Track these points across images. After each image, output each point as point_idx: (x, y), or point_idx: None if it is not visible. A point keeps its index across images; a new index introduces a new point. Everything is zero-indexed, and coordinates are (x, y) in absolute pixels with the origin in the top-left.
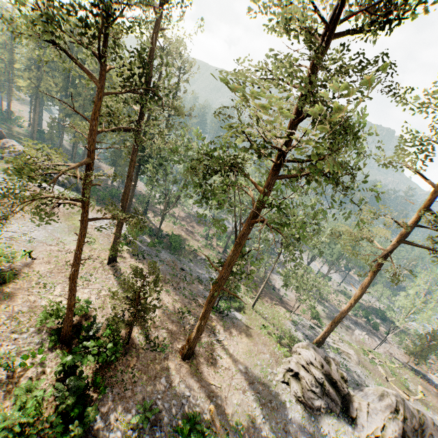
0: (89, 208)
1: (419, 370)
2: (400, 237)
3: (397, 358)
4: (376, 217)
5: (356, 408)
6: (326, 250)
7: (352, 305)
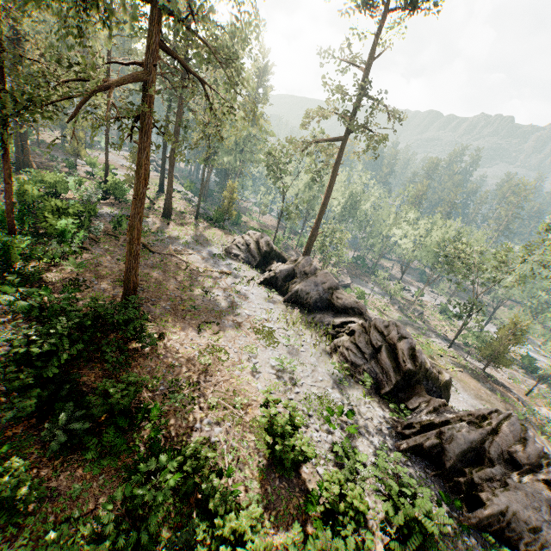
0: (174, 182)
1: (502, 382)
2: (346, 129)
3: (468, 362)
4: (323, 115)
5: (272, 266)
6: (422, 251)
7: (319, 213)
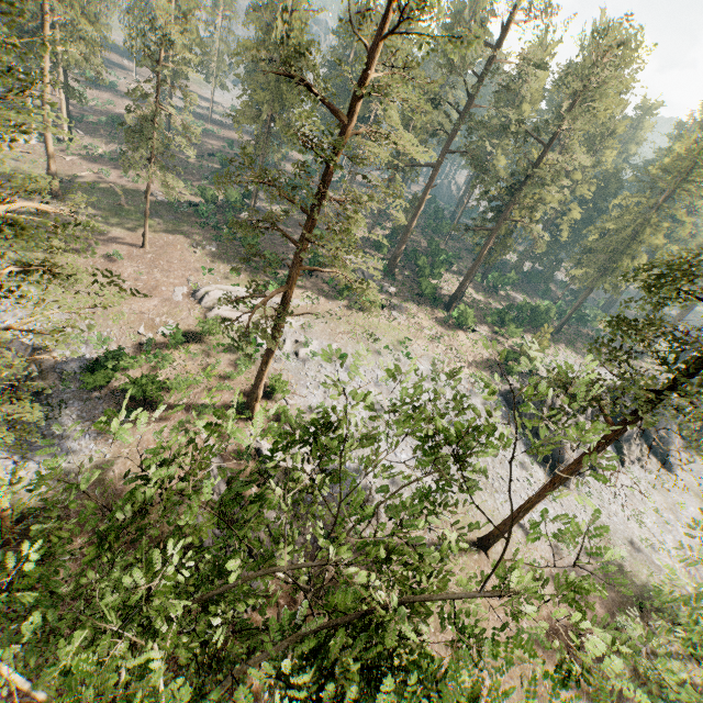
0: None
1: None
2: None
3: None
4: None
5: None
6: None
7: None
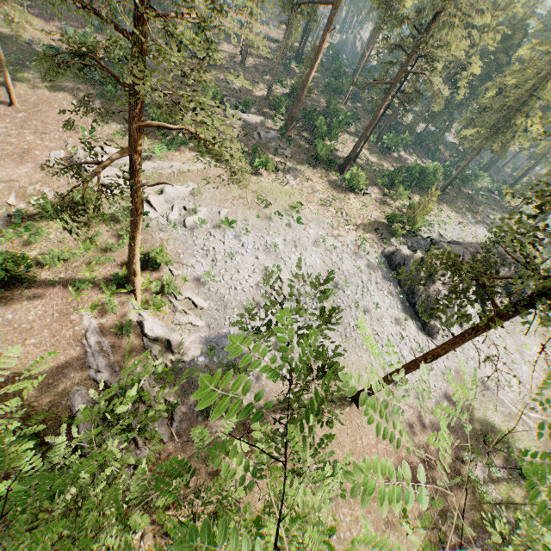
0: None
1: None
2: None
3: None
4: None
5: None
6: None
7: None
